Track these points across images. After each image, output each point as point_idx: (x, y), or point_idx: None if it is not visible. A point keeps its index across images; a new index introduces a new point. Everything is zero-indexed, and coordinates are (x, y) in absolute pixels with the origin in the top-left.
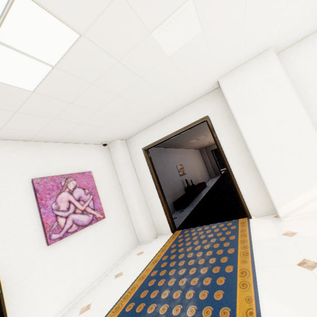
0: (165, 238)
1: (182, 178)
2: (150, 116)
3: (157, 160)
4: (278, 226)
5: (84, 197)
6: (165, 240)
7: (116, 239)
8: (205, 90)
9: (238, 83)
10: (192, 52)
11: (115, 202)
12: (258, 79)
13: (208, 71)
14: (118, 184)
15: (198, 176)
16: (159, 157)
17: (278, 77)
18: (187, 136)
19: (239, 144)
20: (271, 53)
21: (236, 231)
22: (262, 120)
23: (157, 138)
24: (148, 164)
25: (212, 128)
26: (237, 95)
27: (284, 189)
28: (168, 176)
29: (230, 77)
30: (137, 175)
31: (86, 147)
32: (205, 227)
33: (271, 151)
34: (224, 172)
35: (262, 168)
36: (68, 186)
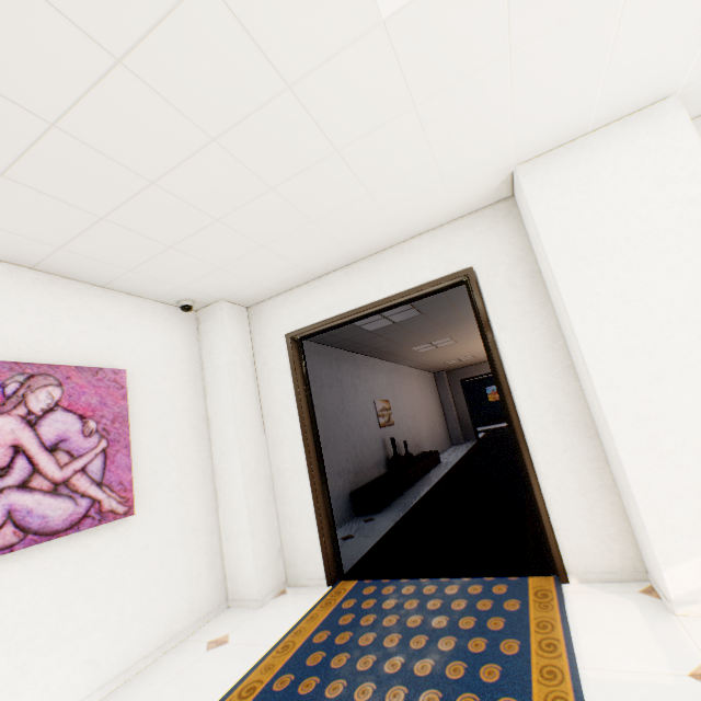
0: (304, 600)
1: (384, 432)
2: (316, 247)
3: (328, 377)
4: (665, 633)
5: (76, 441)
6: (303, 608)
7: (155, 587)
8: (474, 197)
9: (572, 182)
10: (459, 30)
11: (179, 471)
12: (629, 176)
13: (494, 129)
14: (202, 421)
15: (423, 435)
16: (335, 371)
17: (689, 173)
18: (410, 331)
19: (552, 355)
20: (674, 110)
21: (521, 621)
22: (633, 291)
23: (329, 312)
24: (295, 379)
25: (480, 302)
26: (566, 214)
27: (688, 511)
28: (349, 423)
29: (548, 165)
30: (262, 405)
31: (130, 305)
32: (427, 586)
33: (655, 384)
34: (484, 434)
35: (621, 431)
36: (26, 401)
